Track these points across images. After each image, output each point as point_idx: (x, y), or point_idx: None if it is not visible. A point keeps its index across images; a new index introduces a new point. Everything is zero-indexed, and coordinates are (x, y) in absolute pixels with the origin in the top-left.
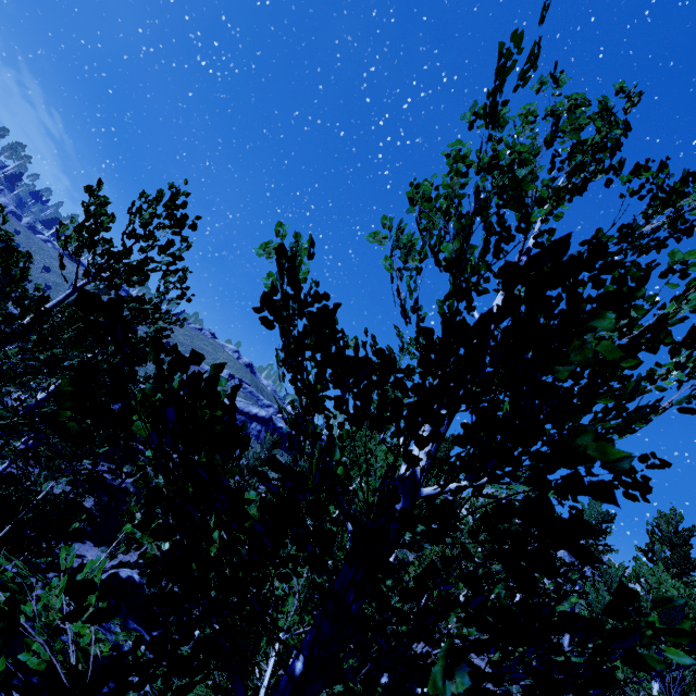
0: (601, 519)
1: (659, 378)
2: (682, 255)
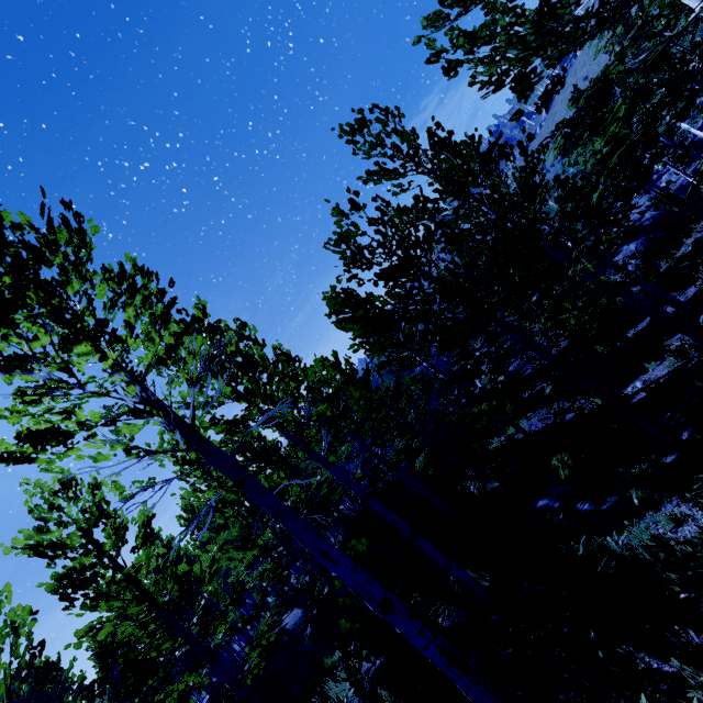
0: None
1: None
2: None
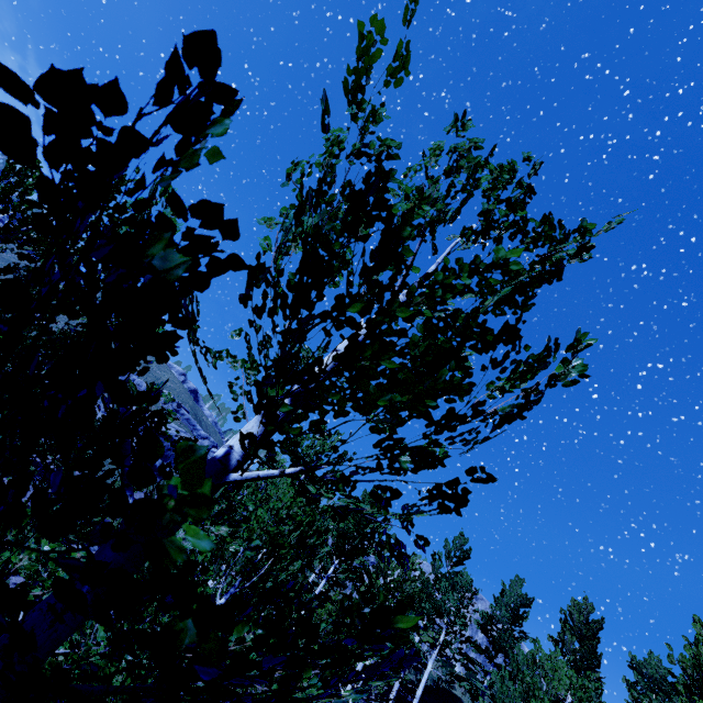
0: (520, 602)
1: (494, 390)
2: (504, 253)
